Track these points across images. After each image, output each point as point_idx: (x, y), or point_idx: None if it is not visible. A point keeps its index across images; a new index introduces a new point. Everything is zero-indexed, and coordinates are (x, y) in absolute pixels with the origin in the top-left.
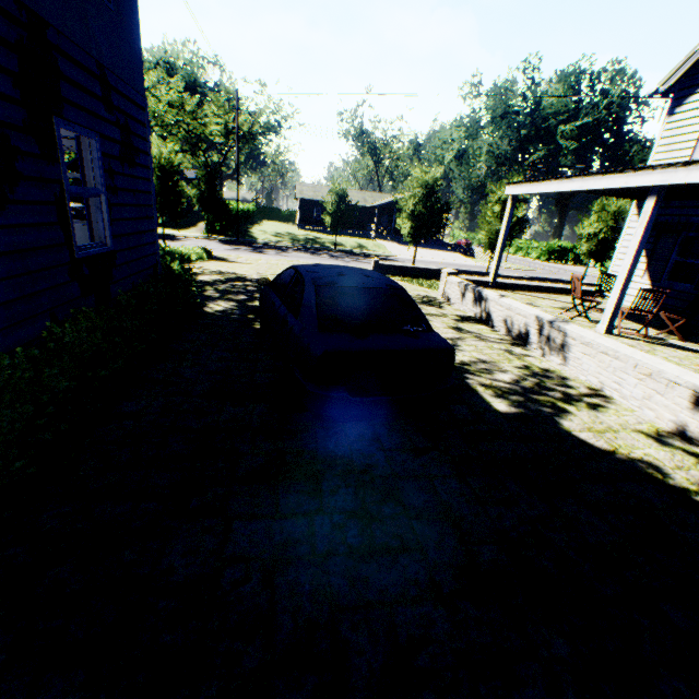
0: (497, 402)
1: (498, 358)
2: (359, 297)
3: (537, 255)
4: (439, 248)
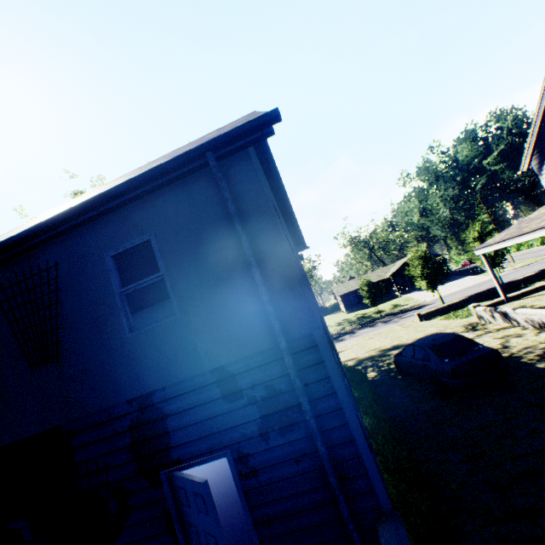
0: (539, 364)
1: (532, 343)
2: (447, 345)
3: (539, 241)
4: (451, 279)
